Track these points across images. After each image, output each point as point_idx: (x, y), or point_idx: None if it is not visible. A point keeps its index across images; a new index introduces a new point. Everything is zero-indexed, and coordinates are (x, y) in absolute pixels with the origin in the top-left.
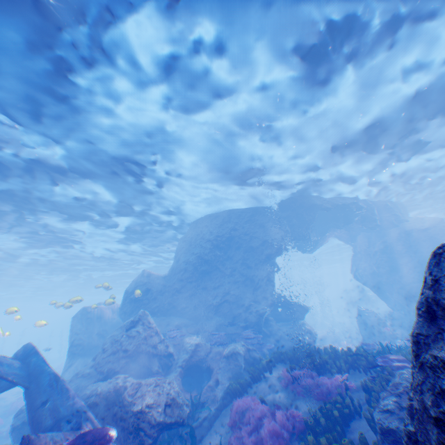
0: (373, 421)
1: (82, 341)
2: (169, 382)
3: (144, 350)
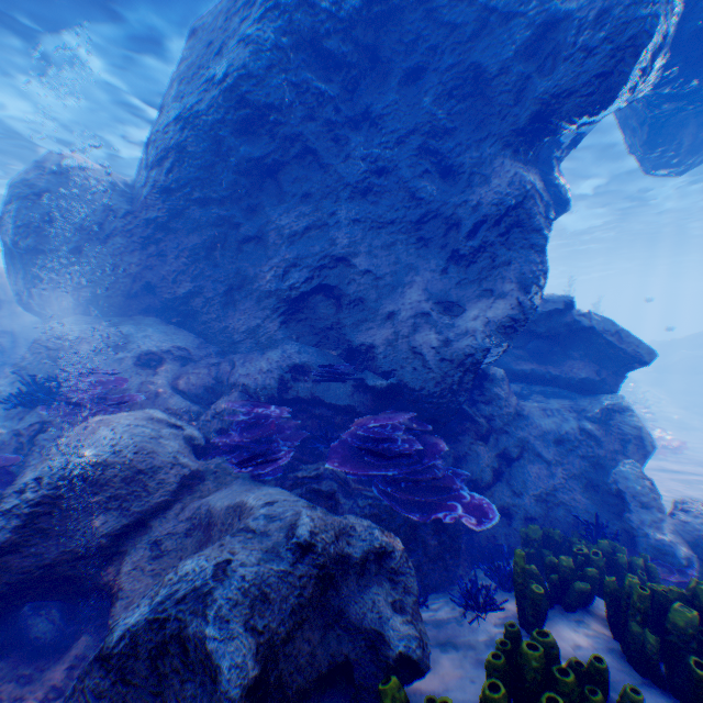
0: None
1: None
2: None
3: None
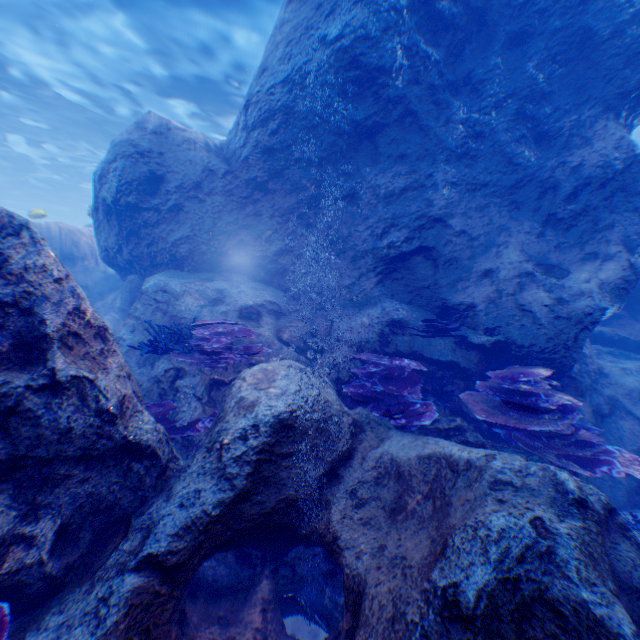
0: None
1: None
2: None
3: None
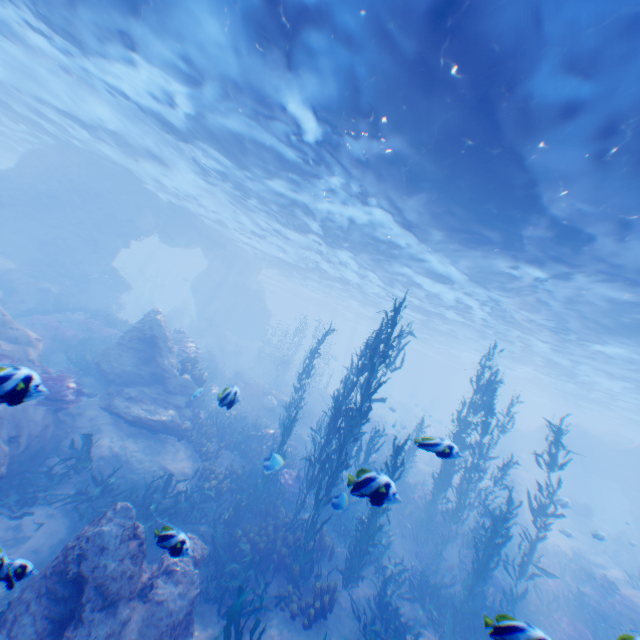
0: None
1: None
2: None
3: None
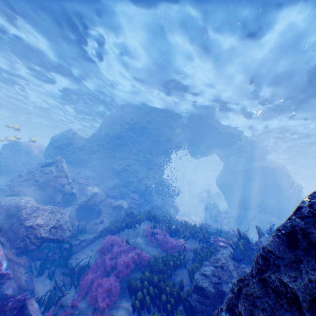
0: (192, 273)
1: (8, 165)
2: (62, 213)
3: (52, 185)
